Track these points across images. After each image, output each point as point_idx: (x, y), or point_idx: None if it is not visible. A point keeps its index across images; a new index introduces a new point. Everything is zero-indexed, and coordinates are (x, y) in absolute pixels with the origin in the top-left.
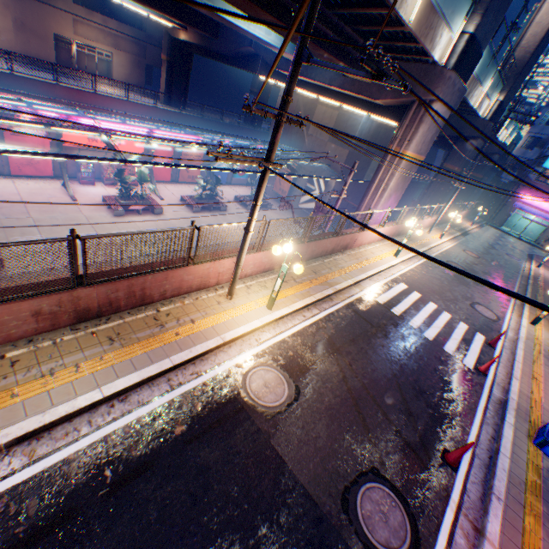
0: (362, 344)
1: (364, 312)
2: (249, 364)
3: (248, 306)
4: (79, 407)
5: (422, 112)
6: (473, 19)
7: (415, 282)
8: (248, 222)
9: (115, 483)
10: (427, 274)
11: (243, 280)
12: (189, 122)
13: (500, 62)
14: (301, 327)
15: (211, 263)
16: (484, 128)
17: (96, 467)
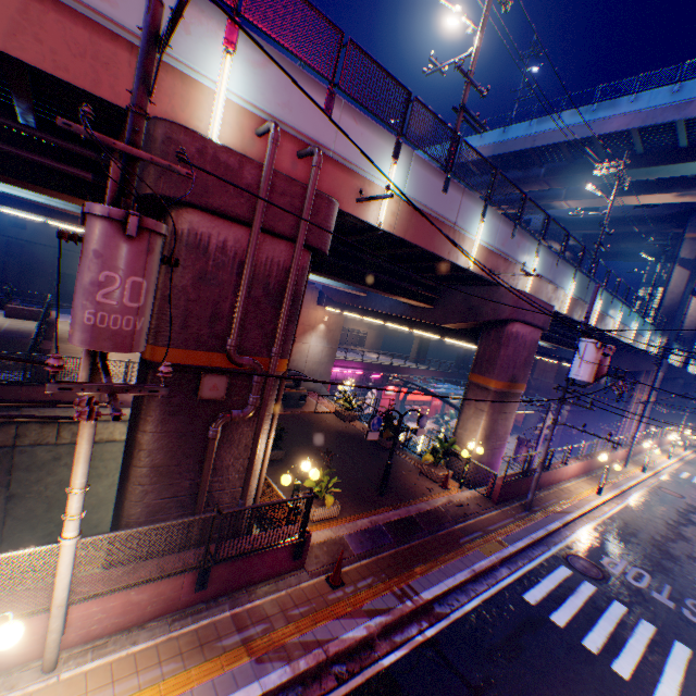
0: (690, 489)
1: (678, 480)
2: (656, 486)
3: (633, 470)
4: (630, 484)
5: (649, 376)
6: (662, 337)
7: (691, 472)
8: (633, 434)
9: (658, 499)
10: (694, 469)
11: (618, 462)
12: (453, 376)
13: (676, 339)
14: (658, 480)
15: (615, 451)
16: (680, 372)
17: (649, 496)
